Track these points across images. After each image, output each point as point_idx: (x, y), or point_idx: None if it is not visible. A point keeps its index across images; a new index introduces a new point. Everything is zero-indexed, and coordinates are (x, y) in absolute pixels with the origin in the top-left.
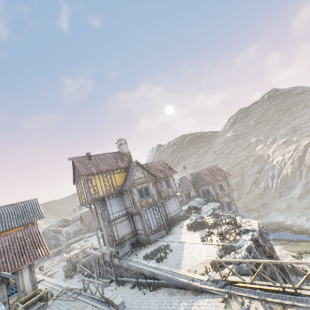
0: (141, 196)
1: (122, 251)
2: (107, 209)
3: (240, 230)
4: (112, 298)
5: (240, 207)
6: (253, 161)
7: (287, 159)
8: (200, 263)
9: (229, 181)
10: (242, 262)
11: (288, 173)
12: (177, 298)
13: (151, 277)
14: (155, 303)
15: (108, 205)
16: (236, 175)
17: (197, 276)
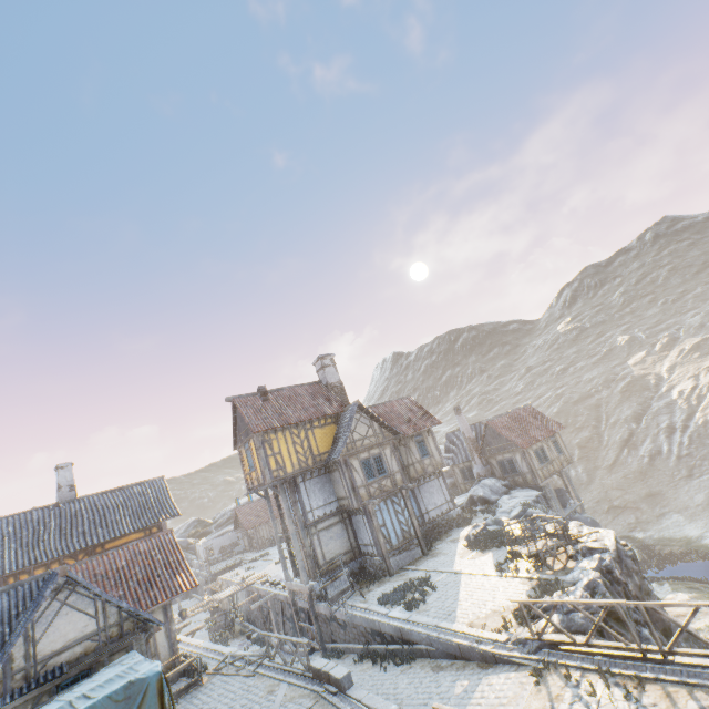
0: (369, 475)
1: (333, 587)
2: (301, 500)
3: (577, 550)
4: (327, 668)
5: (594, 500)
6: (622, 390)
7: (705, 387)
8: (493, 612)
9: (561, 441)
10: (574, 609)
11: (708, 420)
12: (448, 674)
13: (396, 639)
14: (408, 684)
15: (303, 492)
16: (580, 424)
17: (487, 634)
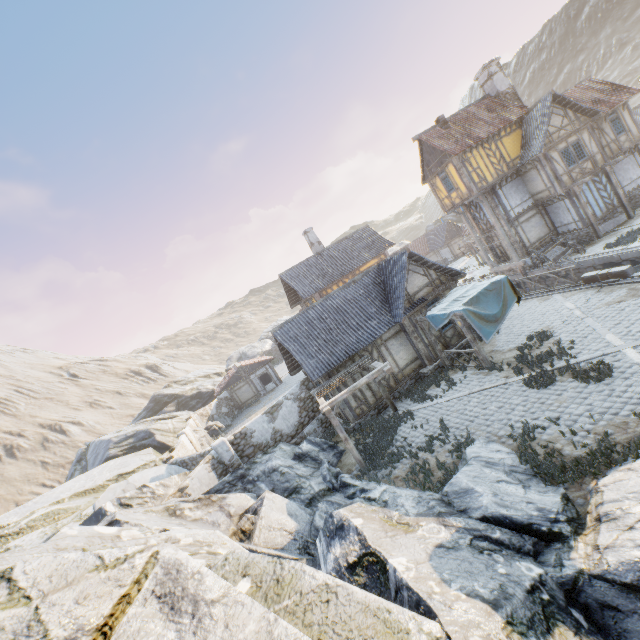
0: (568, 163)
1: (547, 256)
2: (501, 203)
3: None
4: (602, 272)
5: None
6: None
7: None
8: None
9: None
10: None
11: None
12: None
13: (637, 261)
14: None
15: (501, 197)
16: None
17: None
